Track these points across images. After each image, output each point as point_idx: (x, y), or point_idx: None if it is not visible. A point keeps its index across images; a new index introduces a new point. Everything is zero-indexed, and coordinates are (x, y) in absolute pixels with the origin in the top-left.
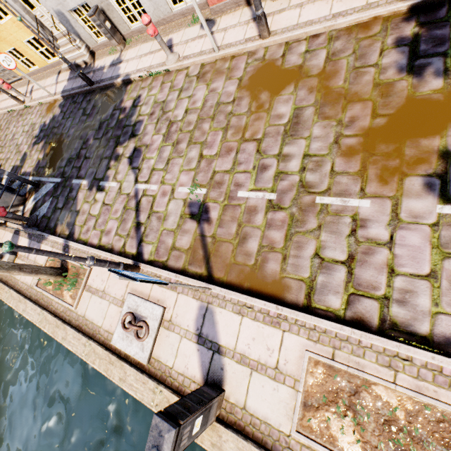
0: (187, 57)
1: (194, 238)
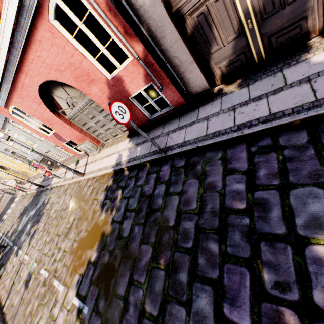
0: (66, 179)
1: (19, 299)
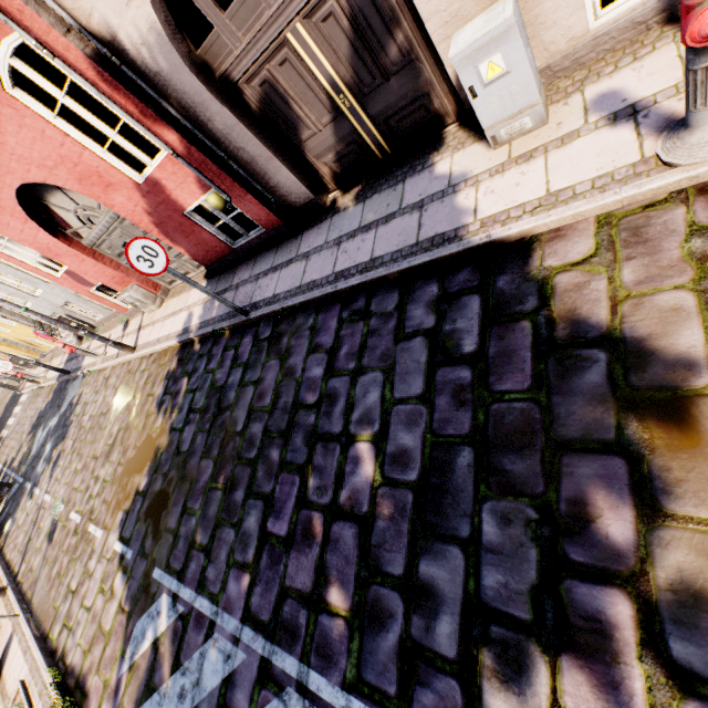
0: (108, 359)
1: (41, 559)
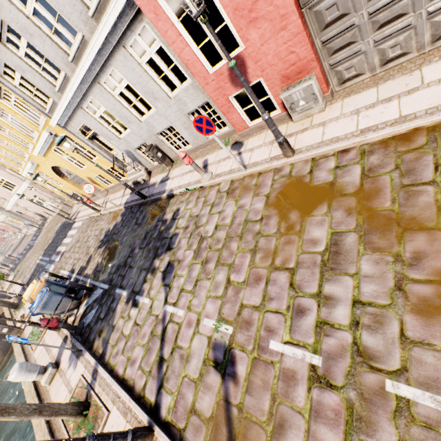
0: (219, 175)
1: (217, 402)
